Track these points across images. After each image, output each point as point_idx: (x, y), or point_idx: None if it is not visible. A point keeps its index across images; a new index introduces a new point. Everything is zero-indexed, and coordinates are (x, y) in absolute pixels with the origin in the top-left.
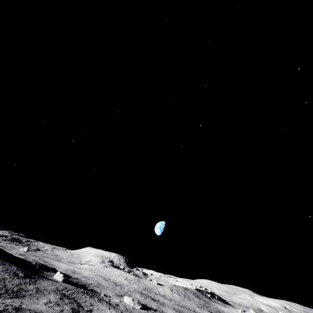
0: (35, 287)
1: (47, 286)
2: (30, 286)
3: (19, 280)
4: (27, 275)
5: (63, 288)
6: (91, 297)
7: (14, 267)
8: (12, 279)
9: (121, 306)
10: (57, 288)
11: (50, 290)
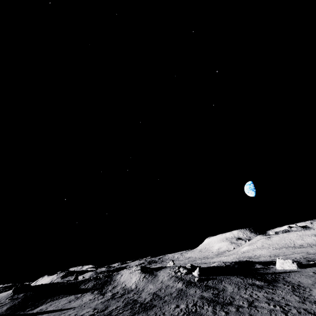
0: None
1: (315, 282)
2: (313, 293)
3: (280, 291)
4: (263, 280)
5: None
6: None
7: (234, 278)
8: (272, 294)
9: None
10: None
11: None
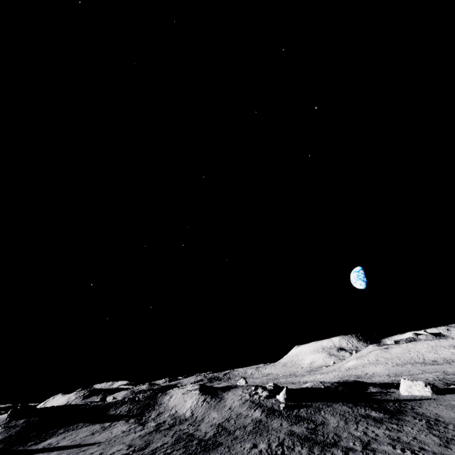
0: None
1: None
2: None
3: (410, 428)
4: (382, 411)
5: None
6: None
7: (339, 406)
8: (397, 431)
9: None
10: None
11: None
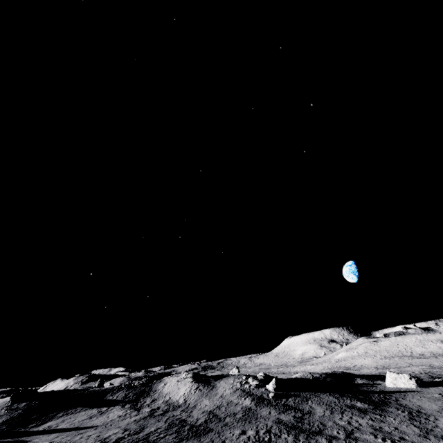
0: None
1: None
2: (439, 424)
3: (392, 418)
4: (367, 402)
5: None
6: None
7: (326, 397)
8: (380, 422)
9: None
10: None
11: None
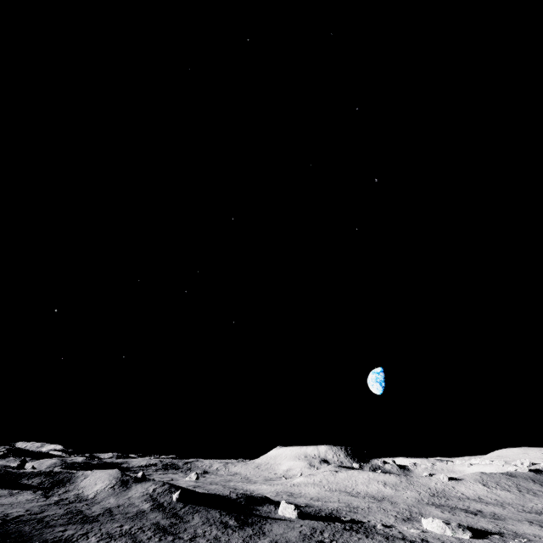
0: (271, 540)
1: (285, 533)
2: (261, 541)
3: (238, 534)
4: (241, 521)
5: (311, 531)
6: (367, 536)
7: (214, 513)
8: (226, 534)
9: (434, 542)
10: (302, 534)
11: (296, 541)
